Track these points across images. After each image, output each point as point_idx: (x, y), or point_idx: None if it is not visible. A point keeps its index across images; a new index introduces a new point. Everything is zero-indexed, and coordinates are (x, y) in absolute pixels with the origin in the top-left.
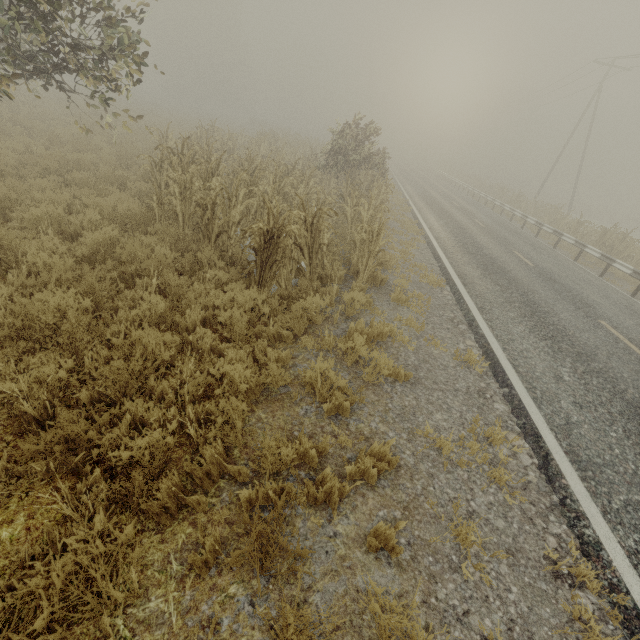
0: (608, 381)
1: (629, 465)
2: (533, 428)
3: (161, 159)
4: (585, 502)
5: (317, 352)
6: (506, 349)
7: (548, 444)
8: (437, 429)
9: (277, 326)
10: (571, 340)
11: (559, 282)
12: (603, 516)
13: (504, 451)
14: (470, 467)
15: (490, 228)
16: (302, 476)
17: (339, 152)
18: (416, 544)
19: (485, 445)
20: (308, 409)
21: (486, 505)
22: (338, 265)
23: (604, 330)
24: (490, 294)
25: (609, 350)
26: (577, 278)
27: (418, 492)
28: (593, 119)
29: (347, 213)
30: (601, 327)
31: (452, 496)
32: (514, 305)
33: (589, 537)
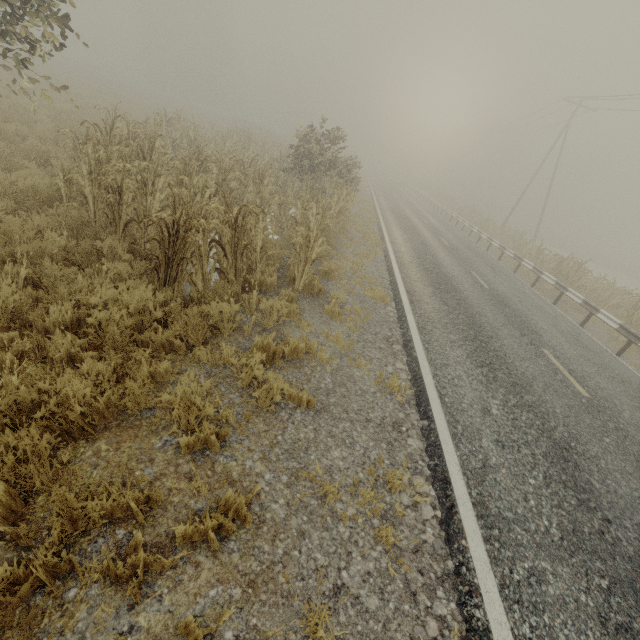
0: (538, 417)
1: (542, 521)
2: (444, 471)
3: (86, 136)
4: (482, 572)
5: (211, 367)
6: (437, 375)
7: (456, 493)
8: (330, 470)
9: (168, 334)
10: (509, 369)
11: (510, 306)
12: (500, 591)
13: (404, 500)
14: (356, 522)
15: (454, 247)
16: (119, 537)
17: (306, 156)
18: (247, 639)
19: (383, 492)
20: (169, 440)
21: (362, 576)
22: (272, 270)
23: (545, 359)
24: (435, 314)
25: (546, 382)
26: (530, 304)
27: (276, 558)
28: (560, 153)
29: (297, 216)
30: (543, 356)
31: (321, 563)
32: (458, 327)
33: (478, 621)
